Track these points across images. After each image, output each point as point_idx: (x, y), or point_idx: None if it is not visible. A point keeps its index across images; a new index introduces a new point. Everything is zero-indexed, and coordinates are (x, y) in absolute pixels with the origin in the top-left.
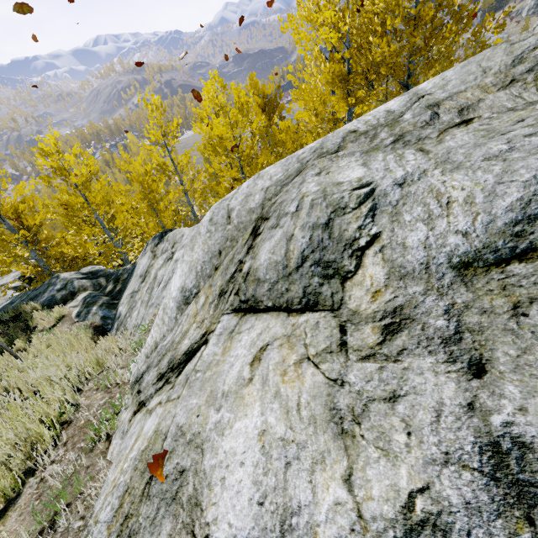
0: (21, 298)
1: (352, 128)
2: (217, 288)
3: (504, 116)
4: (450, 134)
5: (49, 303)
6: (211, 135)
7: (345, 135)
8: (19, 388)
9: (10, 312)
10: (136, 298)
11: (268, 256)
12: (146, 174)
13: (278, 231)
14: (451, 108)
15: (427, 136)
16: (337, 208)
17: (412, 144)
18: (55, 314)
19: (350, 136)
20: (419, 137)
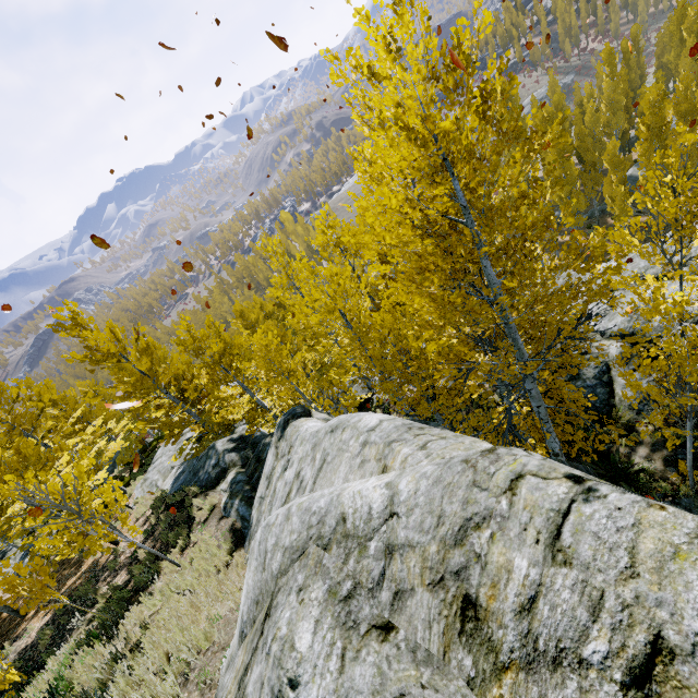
0: (189, 467)
1: (346, 509)
2: (244, 664)
3: (404, 661)
4: (368, 644)
5: (206, 483)
6: (309, 325)
7: (339, 520)
8: (160, 642)
9: (177, 496)
10: (262, 509)
11: (252, 690)
12: (267, 348)
13: (259, 665)
14: (394, 577)
15: (360, 624)
16: (281, 689)
17: (347, 627)
18: (207, 506)
19: (340, 528)
20: (357, 616)
